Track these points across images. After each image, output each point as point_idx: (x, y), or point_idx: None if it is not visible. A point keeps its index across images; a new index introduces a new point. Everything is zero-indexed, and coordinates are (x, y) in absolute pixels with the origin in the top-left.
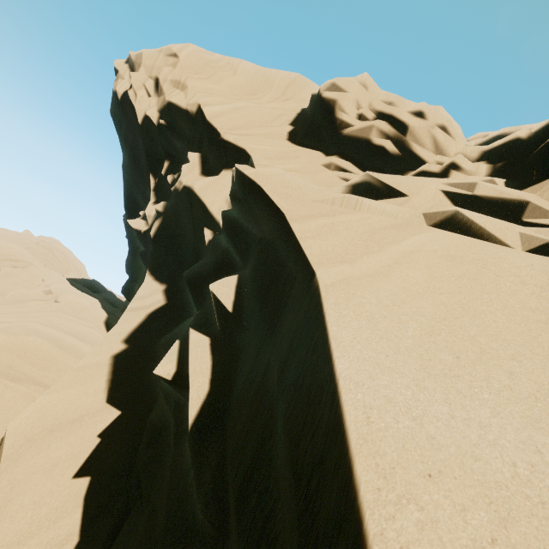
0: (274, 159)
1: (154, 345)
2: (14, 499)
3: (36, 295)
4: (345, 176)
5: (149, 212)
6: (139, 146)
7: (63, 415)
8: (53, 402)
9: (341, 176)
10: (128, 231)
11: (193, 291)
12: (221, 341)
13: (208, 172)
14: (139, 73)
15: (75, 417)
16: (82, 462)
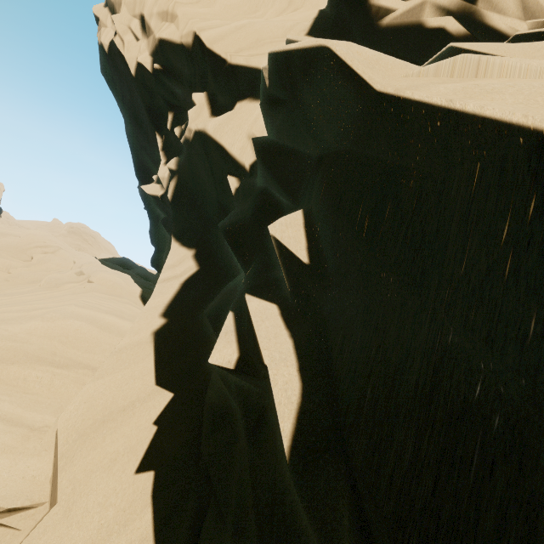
0: None
1: (195, 316)
2: (77, 502)
3: (69, 278)
4: None
5: (162, 174)
6: (138, 103)
7: (112, 404)
8: (100, 390)
9: None
10: (145, 201)
11: (234, 246)
12: (295, 308)
13: (219, 112)
14: (121, 13)
15: (125, 404)
16: (142, 455)
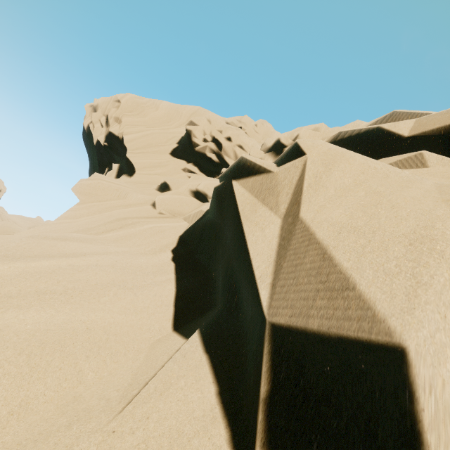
0: (149, 168)
1: None
2: None
3: None
4: (190, 175)
5: None
6: (96, 158)
7: None
8: None
9: (189, 175)
10: None
11: None
12: None
13: (120, 176)
14: (97, 113)
15: None
16: None
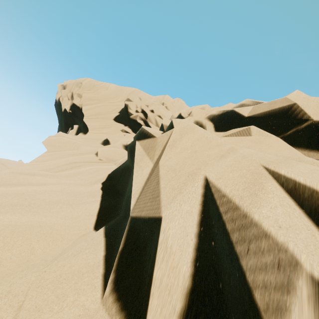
0: (98, 128)
1: None
2: None
3: None
4: (126, 134)
5: None
6: (63, 120)
7: None
8: None
9: (125, 134)
10: None
11: None
12: None
13: (78, 133)
14: (65, 90)
15: None
16: None
